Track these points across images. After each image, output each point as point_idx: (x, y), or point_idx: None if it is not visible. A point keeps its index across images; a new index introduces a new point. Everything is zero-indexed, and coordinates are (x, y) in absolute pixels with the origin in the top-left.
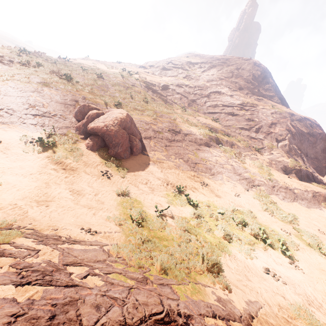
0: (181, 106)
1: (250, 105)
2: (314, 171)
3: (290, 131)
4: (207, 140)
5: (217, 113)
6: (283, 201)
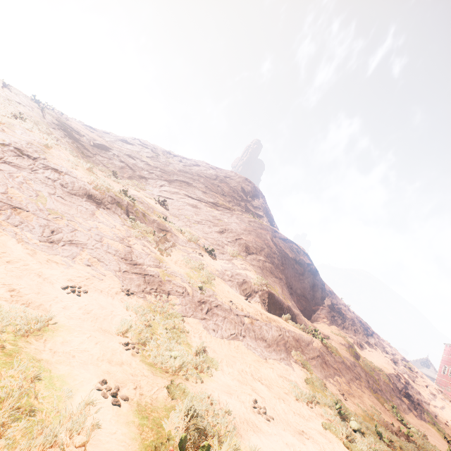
0: (115, 174)
1: (226, 207)
2: (296, 309)
3: (269, 246)
4: (101, 196)
5: (172, 200)
6: (213, 334)
